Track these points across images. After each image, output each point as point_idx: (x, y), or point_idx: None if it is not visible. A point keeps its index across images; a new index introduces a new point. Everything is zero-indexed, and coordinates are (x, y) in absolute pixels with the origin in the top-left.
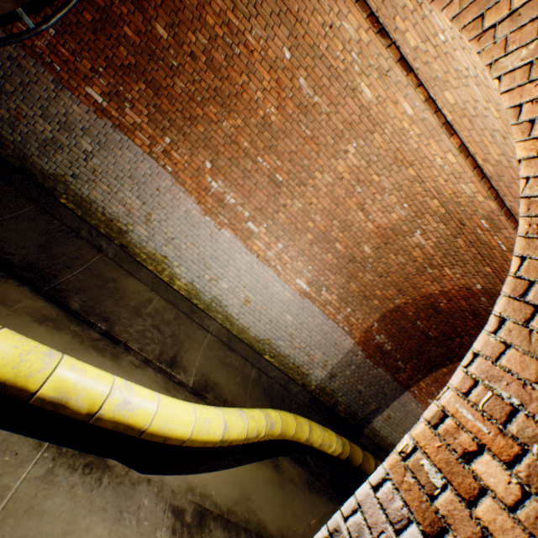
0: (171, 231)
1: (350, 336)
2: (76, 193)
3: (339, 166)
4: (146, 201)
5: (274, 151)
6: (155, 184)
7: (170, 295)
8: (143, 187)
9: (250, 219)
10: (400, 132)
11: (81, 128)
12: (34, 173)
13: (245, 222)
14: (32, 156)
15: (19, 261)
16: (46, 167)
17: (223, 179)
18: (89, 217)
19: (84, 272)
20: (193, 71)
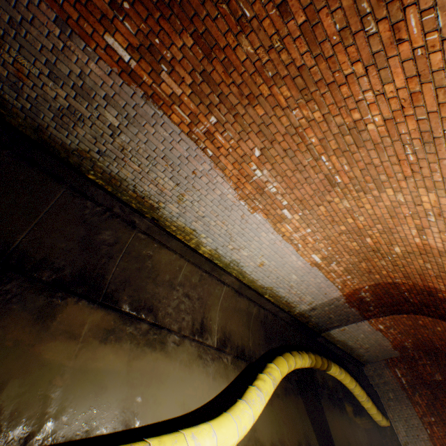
0: (202, 210)
1: (340, 291)
2: (104, 170)
3: (425, 196)
4: (180, 182)
5: (347, 156)
6: (190, 167)
7: (195, 259)
8: (177, 168)
9: (287, 207)
10: None
11: (102, 95)
12: (54, 147)
13: (281, 209)
14: (48, 128)
15: (70, 274)
16: (67, 141)
17: (269, 169)
18: (119, 193)
19: (124, 258)
20: (275, 31)
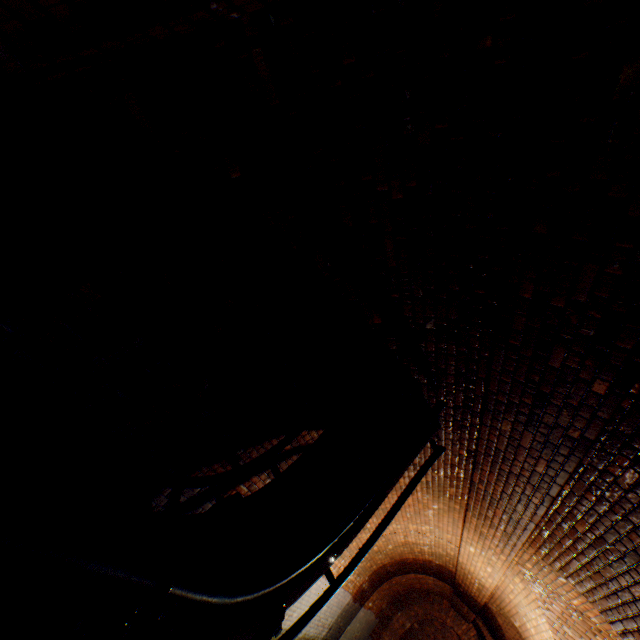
0: None
1: (351, 593)
2: None
3: (411, 525)
4: None
5: (377, 516)
6: None
7: None
8: None
9: None
10: (471, 557)
11: None
12: None
13: None
14: None
15: None
16: None
17: None
18: None
19: None
20: None
